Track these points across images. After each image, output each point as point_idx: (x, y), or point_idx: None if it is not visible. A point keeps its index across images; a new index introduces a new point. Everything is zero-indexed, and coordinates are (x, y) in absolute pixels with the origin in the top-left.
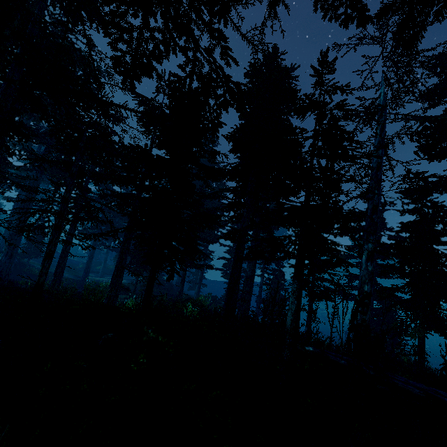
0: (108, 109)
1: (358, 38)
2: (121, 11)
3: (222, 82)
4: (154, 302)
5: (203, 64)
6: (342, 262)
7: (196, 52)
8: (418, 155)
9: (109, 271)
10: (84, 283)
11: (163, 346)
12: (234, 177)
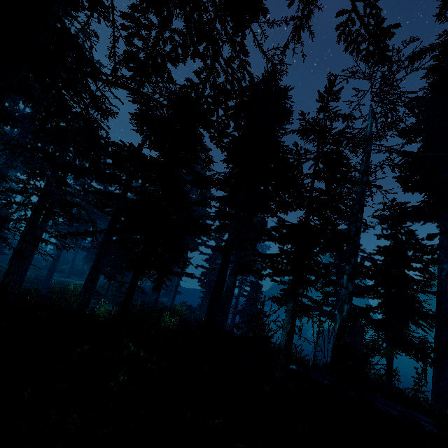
0: (104, 102)
1: (351, 72)
2: (144, 7)
3: (236, 94)
4: (132, 311)
5: (219, 74)
6: (334, 283)
7: (216, 61)
8: (404, 187)
9: (76, 271)
10: (47, 284)
11: (146, 362)
12: (225, 186)
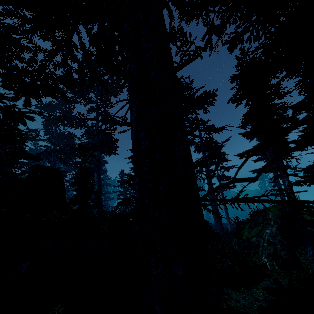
0: None
1: None
2: None
3: None
4: None
5: None
6: None
7: None
8: None
9: None
10: None
11: None
12: None
